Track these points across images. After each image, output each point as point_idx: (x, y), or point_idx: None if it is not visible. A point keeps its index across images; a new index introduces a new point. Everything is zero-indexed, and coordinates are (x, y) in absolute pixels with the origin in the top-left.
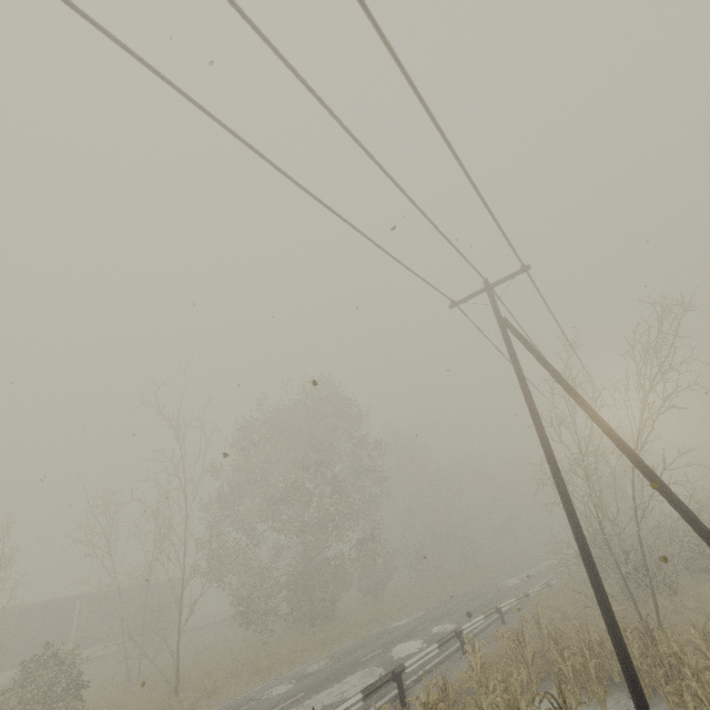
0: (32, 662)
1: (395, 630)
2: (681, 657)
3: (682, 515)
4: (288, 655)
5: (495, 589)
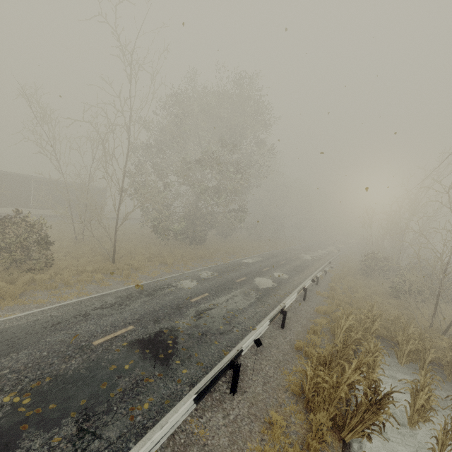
0: (7, 219)
1: (248, 266)
2: None
3: None
4: (182, 258)
5: (299, 258)
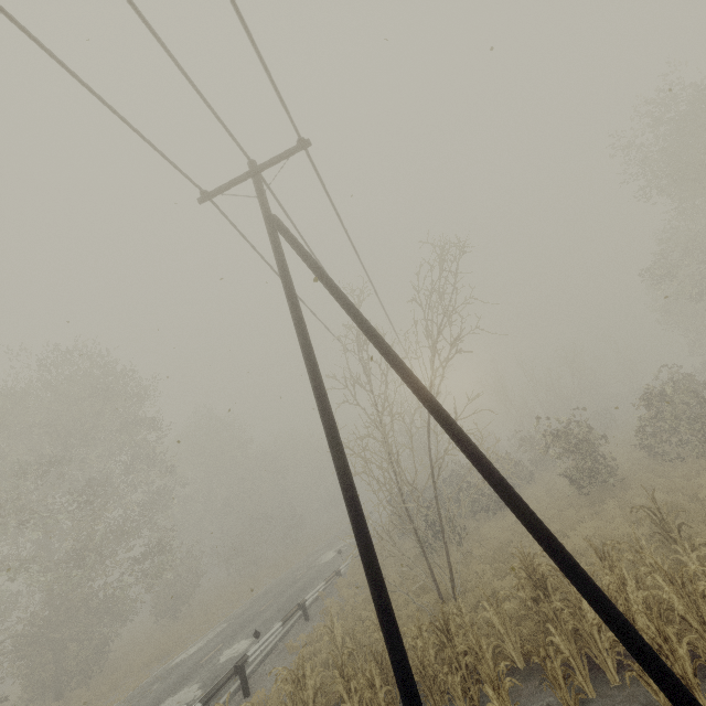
0: None
1: (173, 672)
2: (478, 650)
3: (487, 477)
4: None
5: (310, 570)
